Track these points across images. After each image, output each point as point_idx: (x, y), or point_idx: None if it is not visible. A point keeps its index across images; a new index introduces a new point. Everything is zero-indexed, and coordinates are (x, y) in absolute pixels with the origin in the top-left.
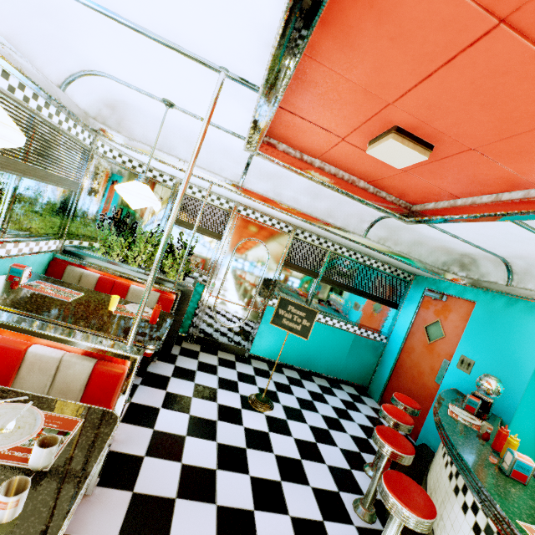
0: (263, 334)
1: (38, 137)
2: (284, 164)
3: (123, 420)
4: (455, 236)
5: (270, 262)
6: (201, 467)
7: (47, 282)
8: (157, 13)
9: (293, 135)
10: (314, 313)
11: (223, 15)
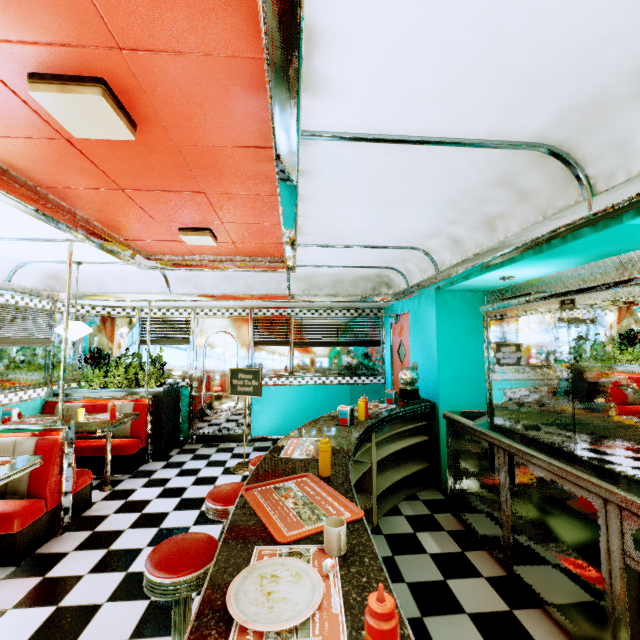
0: (259, 414)
1: (2, 317)
2: (172, 268)
3: (102, 500)
4: (335, 266)
5: (240, 347)
6: (158, 512)
7: (35, 417)
8: (16, 232)
9: (160, 249)
10: (258, 372)
11: (37, 224)
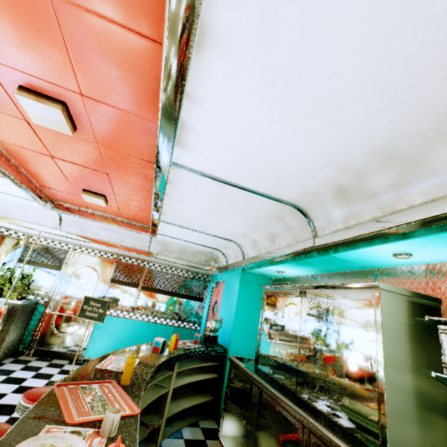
0: (97, 339)
1: None
2: (68, 213)
3: None
4: (183, 240)
5: (100, 281)
6: None
7: None
8: None
9: (64, 198)
10: (107, 302)
11: None
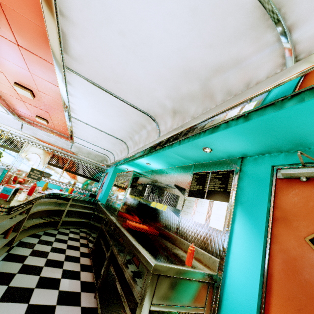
0: None
1: None
2: (27, 124)
3: None
4: (88, 148)
5: (41, 162)
6: None
7: None
8: None
9: (26, 116)
10: (43, 172)
11: None
